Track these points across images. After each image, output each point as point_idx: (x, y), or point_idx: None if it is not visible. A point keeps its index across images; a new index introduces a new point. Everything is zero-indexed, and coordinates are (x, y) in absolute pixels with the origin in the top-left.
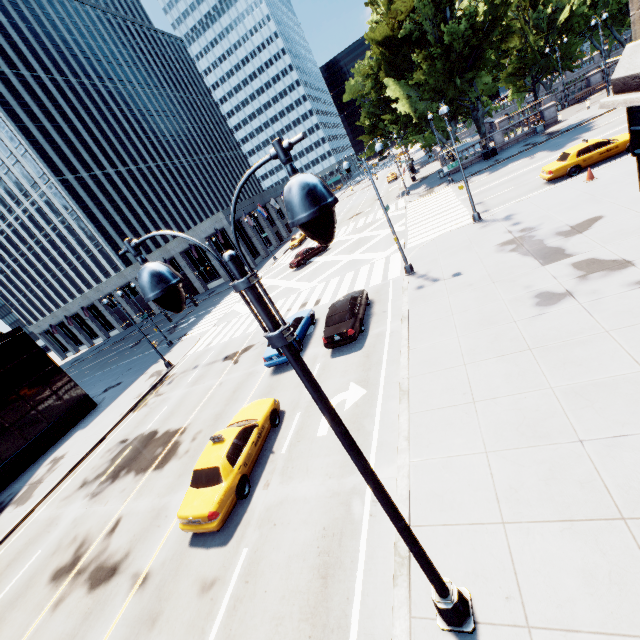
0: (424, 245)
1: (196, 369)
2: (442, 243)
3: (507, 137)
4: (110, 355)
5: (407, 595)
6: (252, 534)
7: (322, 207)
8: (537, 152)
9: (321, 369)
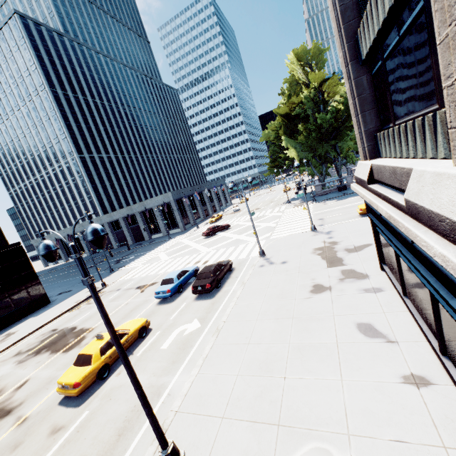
0: (279, 239)
1: (118, 291)
2: (288, 240)
3: None
4: (74, 270)
5: (154, 451)
6: (96, 402)
7: (95, 237)
8: None
9: (185, 306)
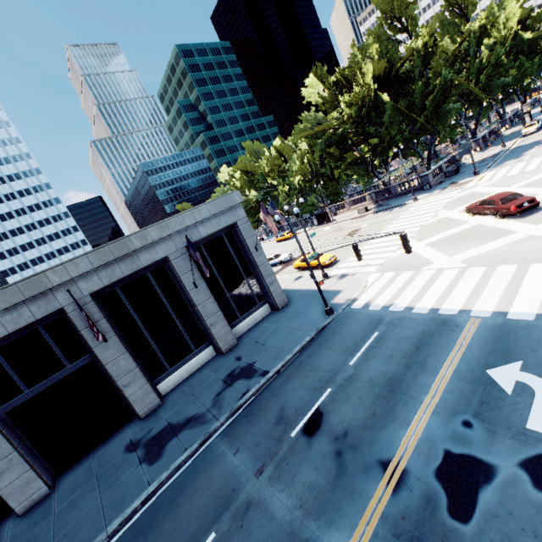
0: None
1: None
2: None
3: (407, 186)
4: None
5: None
6: None
7: None
8: (529, 148)
9: None
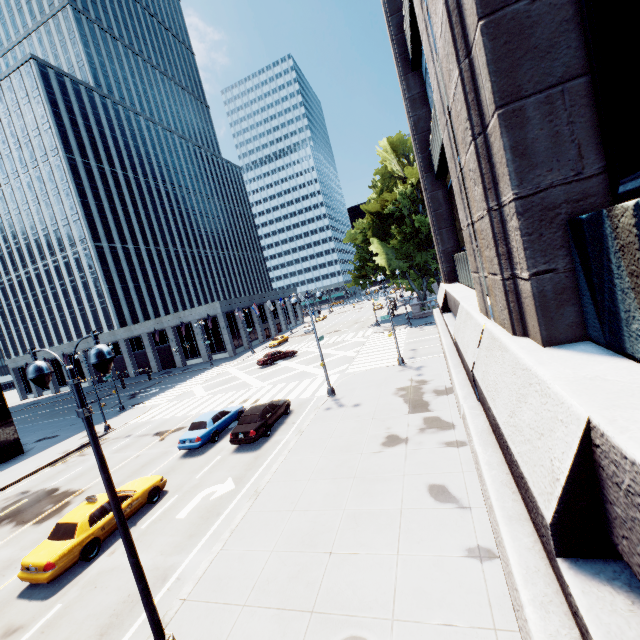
0: (357, 373)
1: (128, 438)
2: (368, 375)
3: None
4: (66, 406)
5: None
6: (73, 592)
7: (99, 360)
8: None
9: (218, 461)
